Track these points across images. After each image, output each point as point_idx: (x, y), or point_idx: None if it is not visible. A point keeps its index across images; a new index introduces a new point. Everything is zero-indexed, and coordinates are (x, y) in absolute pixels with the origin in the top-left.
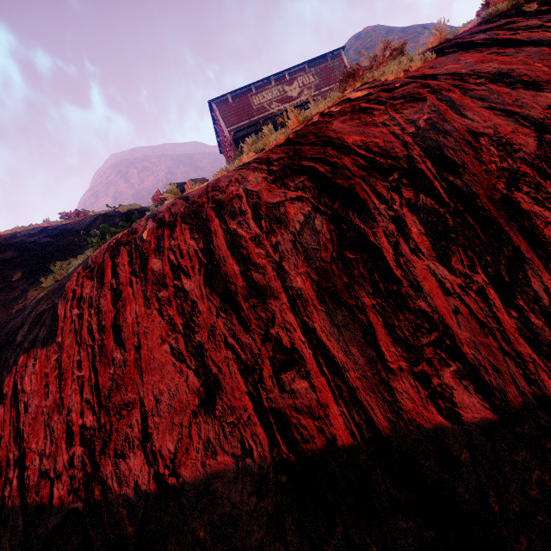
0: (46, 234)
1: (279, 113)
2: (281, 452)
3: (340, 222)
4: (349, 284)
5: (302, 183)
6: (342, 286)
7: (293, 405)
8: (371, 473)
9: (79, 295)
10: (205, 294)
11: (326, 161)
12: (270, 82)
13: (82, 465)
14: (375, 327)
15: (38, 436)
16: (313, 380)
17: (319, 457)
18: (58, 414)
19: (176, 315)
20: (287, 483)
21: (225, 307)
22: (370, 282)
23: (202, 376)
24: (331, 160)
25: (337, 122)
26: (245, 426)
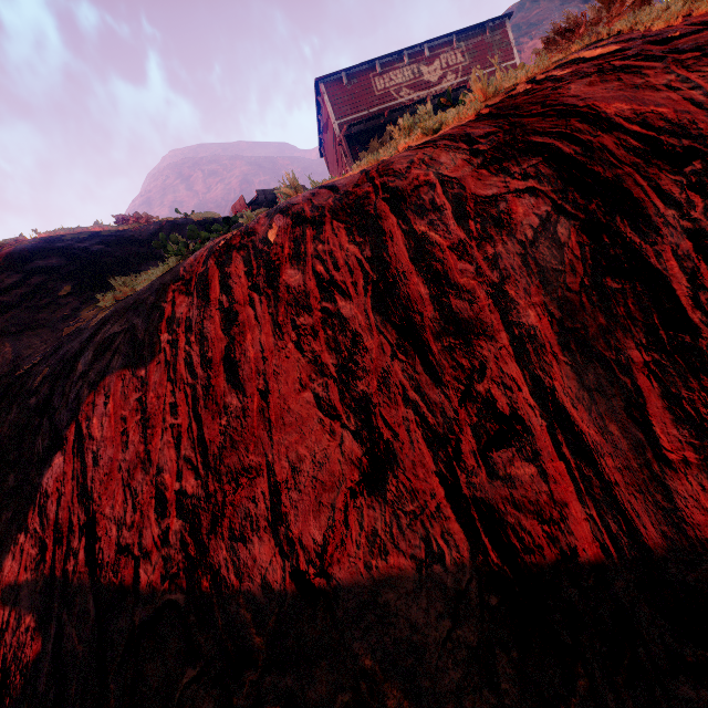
0: (98, 240)
1: (412, 103)
2: (489, 562)
3: (599, 232)
4: (607, 328)
5: (535, 170)
6: (595, 329)
7: (509, 498)
8: (634, 609)
9: (170, 315)
10: (374, 324)
11: (573, 139)
12: (402, 58)
13: (181, 544)
14: (646, 396)
15: (114, 499)
16: (545, 465)
17: (550, 576)
18: (142, 472)
19: (326, 352)
20: (500, 607)
21: (404, 346)
22: (644, 328)
23: (367, 442)
24: (582, 138)
25: (579, 86)
26: (432, 519)
